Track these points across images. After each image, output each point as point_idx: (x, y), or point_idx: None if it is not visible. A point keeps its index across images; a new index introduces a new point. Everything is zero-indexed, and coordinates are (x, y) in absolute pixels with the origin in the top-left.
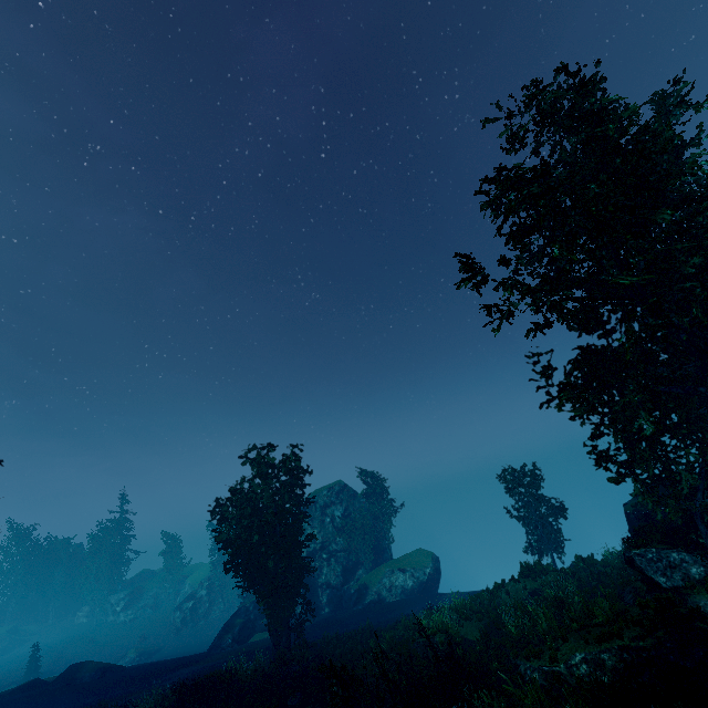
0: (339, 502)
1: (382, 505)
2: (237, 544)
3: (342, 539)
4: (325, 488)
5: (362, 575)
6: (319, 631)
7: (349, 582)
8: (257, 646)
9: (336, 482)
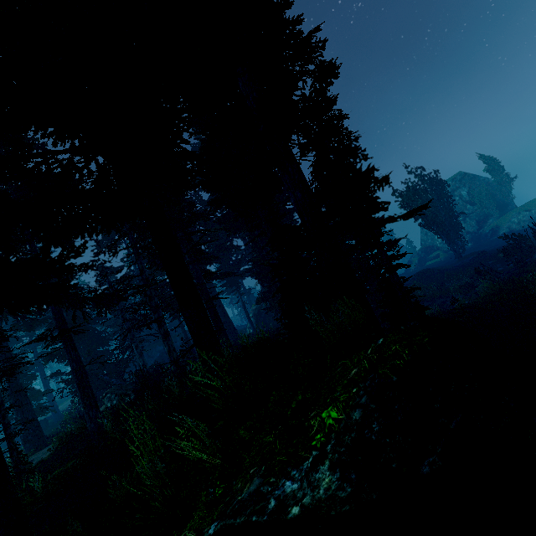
0: (462, 186)
1: (501, 176)
2: (419, 217)
3: (471, 206)
4: (448, 180)
5: (492, 222)
6: (470, 251)
7: (482, 228)
8: (433, 264)
9: (457, 174)
